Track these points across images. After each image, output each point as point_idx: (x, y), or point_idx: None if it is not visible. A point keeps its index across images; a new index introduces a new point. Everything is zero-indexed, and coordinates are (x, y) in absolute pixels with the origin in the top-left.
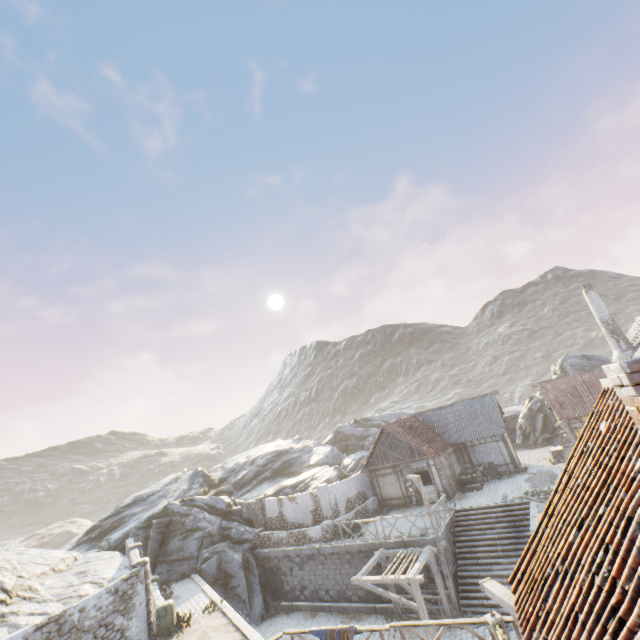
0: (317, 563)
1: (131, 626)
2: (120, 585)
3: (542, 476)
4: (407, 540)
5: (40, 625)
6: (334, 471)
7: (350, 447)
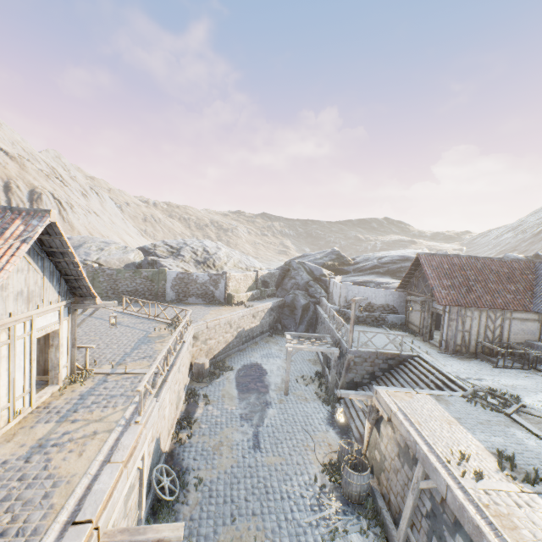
0: (324, 327)
1: (217, 293)
2: (213, 276)
3: None
4: (340, 340)
5: (182, 273)
6: None
7: None
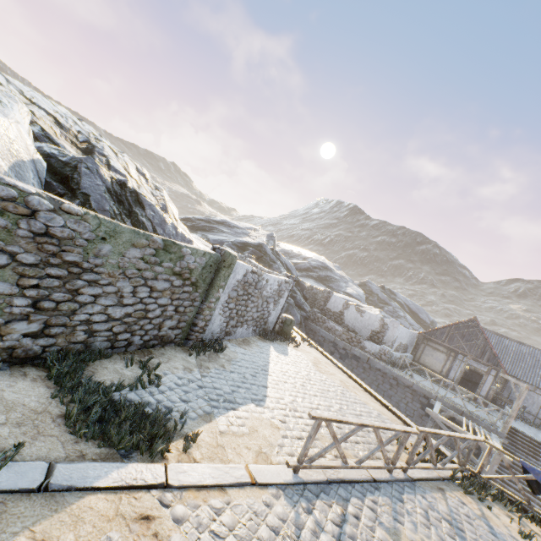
0: (359, 365)
1: (272, 315)
2: (282, 283)
3: None
4: (467, 414)
5: (253, 270)
6: (380, 313)
7: (368, 301)
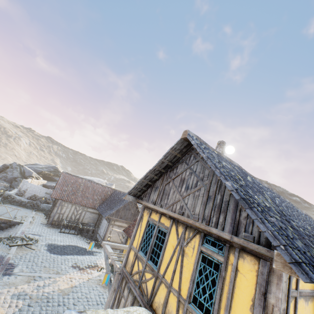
0: None
1: None
2: None
3: (78, 250)
4: None
5: None
6: None
7: None
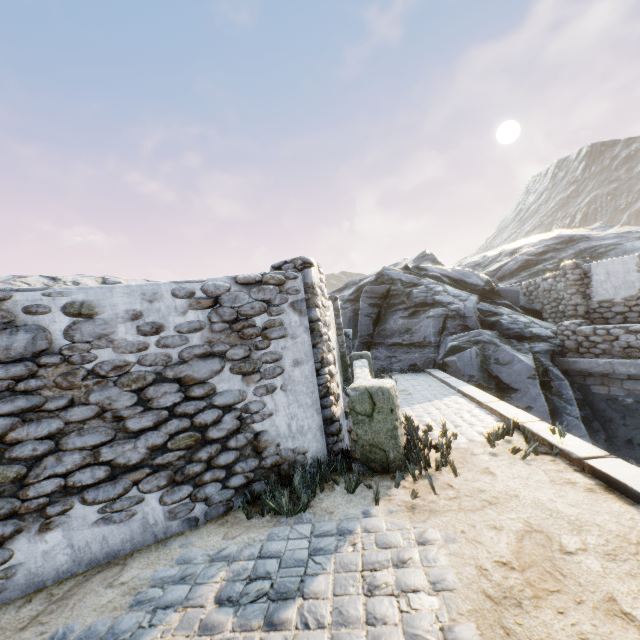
0: None
1: (270, 410)
2: (224, 292)
3: None
4: None
5: None
6: None
7: None
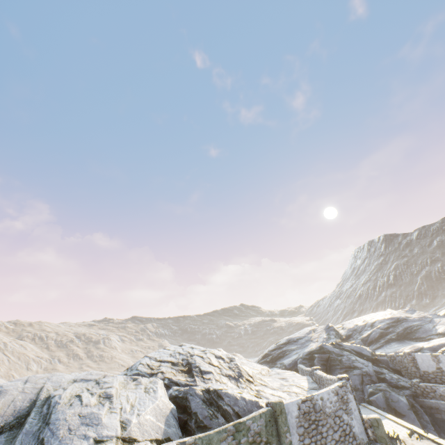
0: None
1: (353, 425)
2: (337, 389)
3: None
4: None
5: (302, 400)
6: None
7: None
